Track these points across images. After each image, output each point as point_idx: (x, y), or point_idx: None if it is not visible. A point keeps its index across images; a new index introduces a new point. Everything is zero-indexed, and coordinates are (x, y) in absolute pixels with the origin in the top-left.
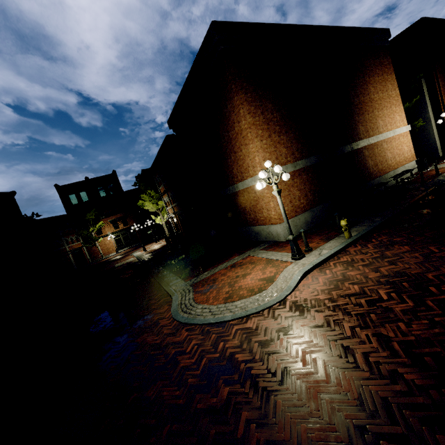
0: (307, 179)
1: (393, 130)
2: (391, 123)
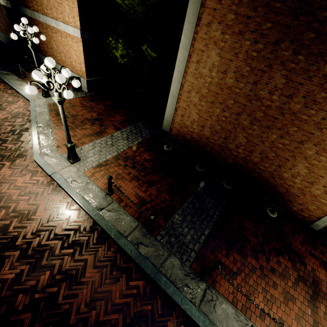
0: (0, 12)
1: (55, 20)
2: (57, 9)
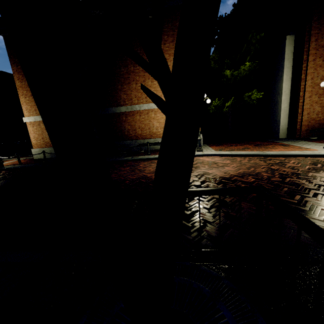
0: None
1: None
2: None
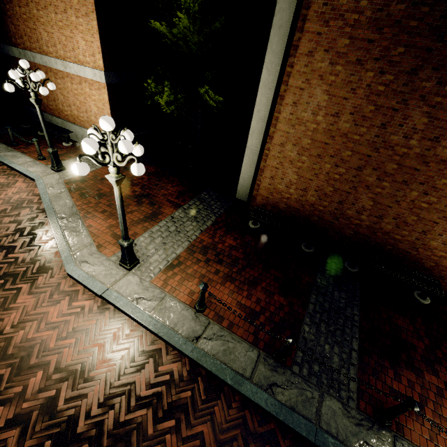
0: None
1: (62, 60)
2: (65, 46)
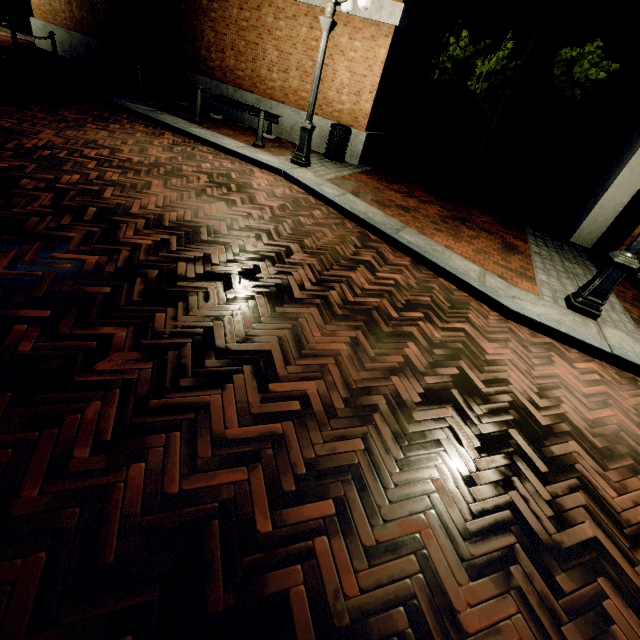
0: None
1: None
2: None
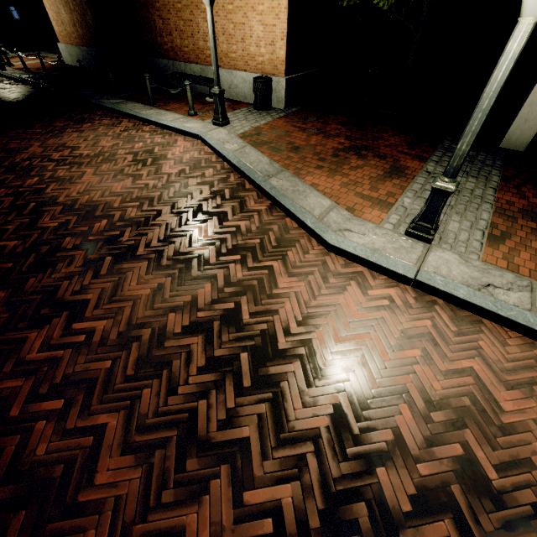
0: (71, 2)
1: None
2: None
